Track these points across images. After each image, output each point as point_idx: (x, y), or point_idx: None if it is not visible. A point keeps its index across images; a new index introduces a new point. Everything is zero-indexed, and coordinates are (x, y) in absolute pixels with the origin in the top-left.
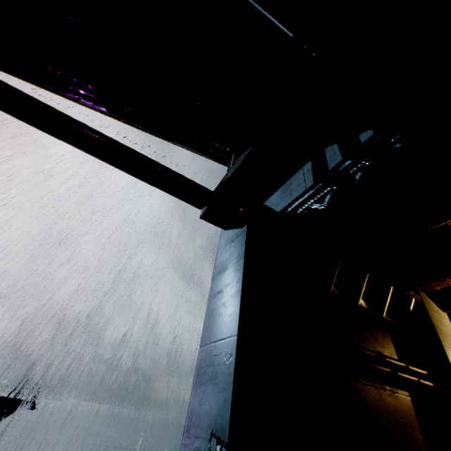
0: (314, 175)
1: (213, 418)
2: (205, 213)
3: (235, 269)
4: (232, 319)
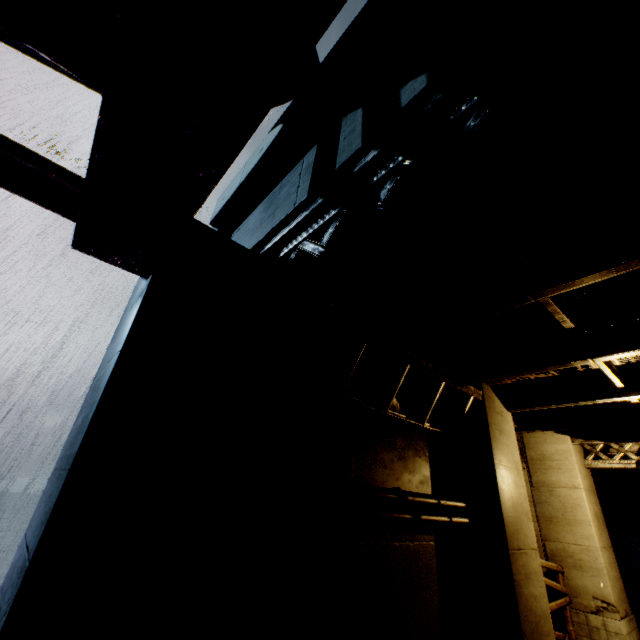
0: (313, 179)
1: None
2: (77, 237)
3: (103, 379)
4: (49, 509)
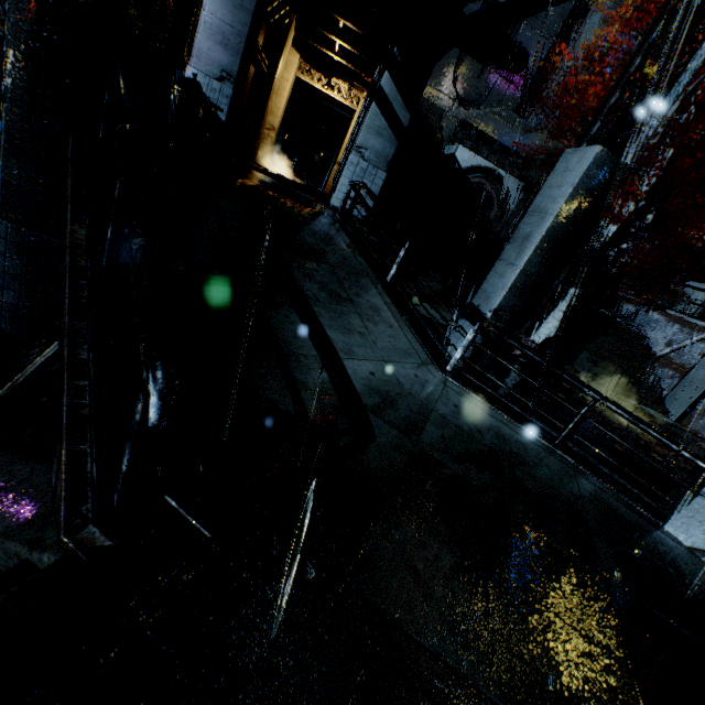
0: None
1: (224, 65)
2: None
3: None
4: (244, 23)
